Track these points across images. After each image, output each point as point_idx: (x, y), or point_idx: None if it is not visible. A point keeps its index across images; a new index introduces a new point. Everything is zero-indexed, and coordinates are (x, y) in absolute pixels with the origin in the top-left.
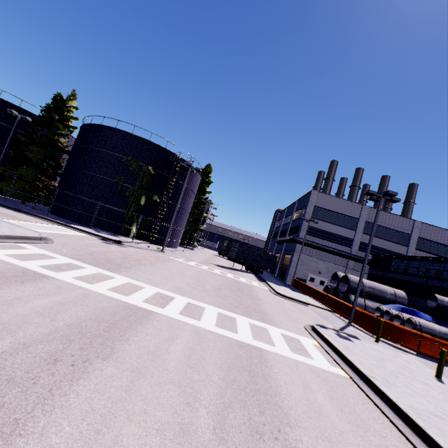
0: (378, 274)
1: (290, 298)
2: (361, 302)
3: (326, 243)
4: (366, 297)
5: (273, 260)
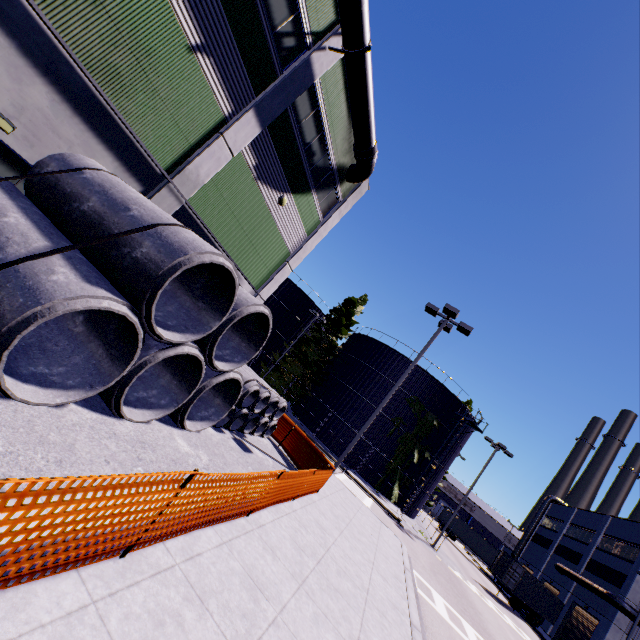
0: None
1: None
2: None
3: None
4: None
5: (557, 607)
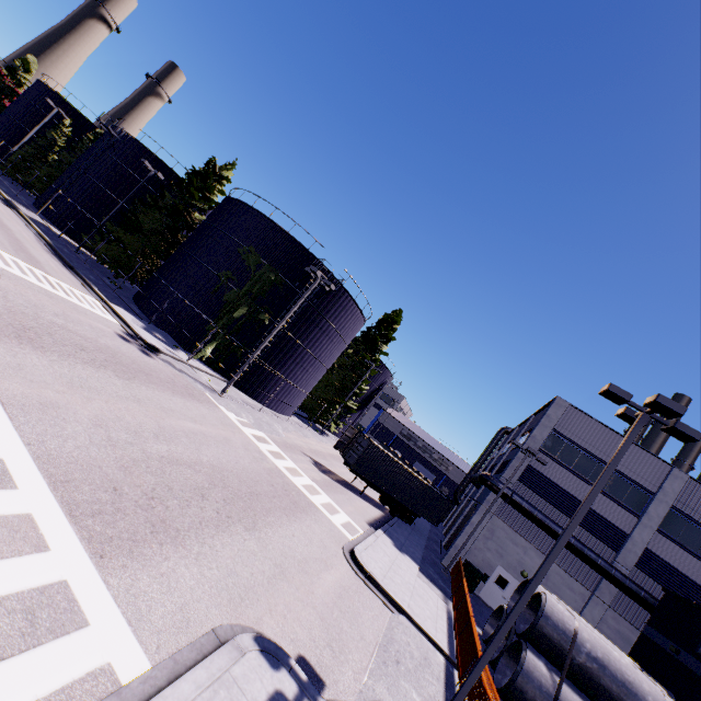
0: (664, 645)
1: (369, 576)
2: (547, 684)
3: (558, 516)
4: (574, 680)
5: (441, 506)
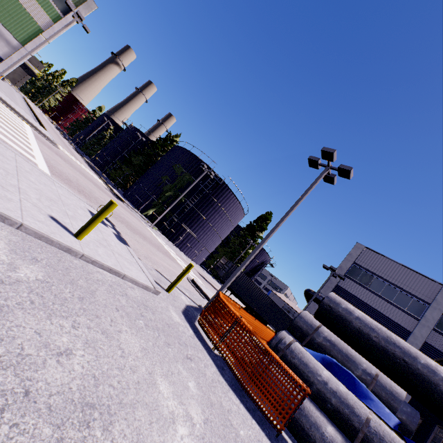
0: None
1: (196, 285)
2: None
3: None
4: None
5: (284, 319)
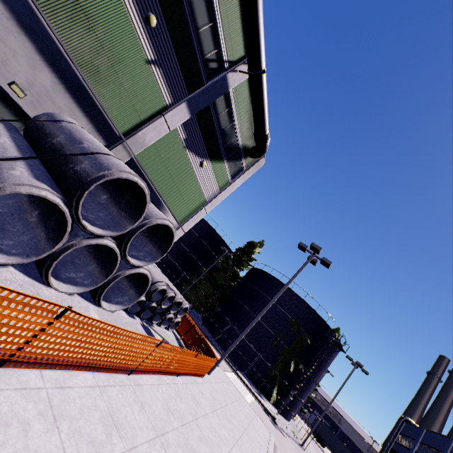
0: None
1: None
2: None
3: None
4: None
5: None
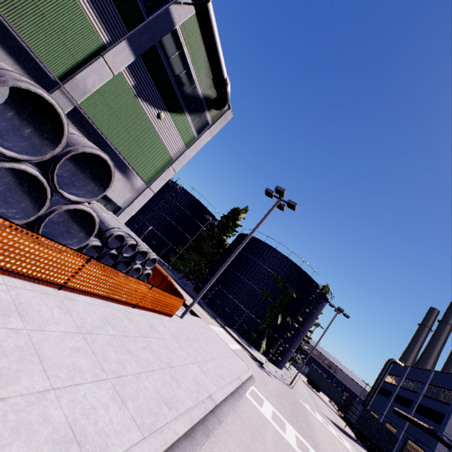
0: None
1: None
2: None
3: None
4: None
5: (393, 440)
